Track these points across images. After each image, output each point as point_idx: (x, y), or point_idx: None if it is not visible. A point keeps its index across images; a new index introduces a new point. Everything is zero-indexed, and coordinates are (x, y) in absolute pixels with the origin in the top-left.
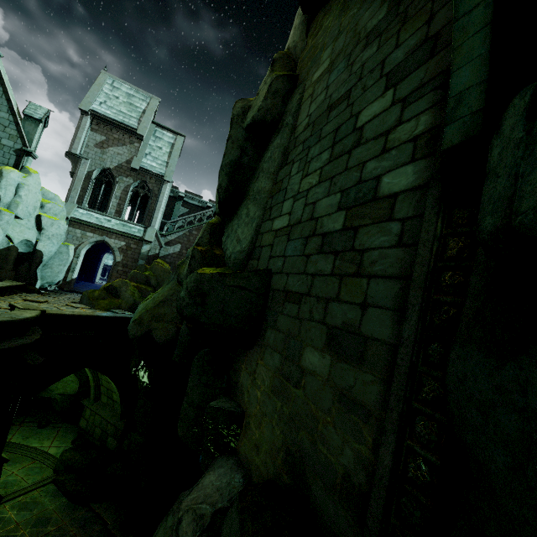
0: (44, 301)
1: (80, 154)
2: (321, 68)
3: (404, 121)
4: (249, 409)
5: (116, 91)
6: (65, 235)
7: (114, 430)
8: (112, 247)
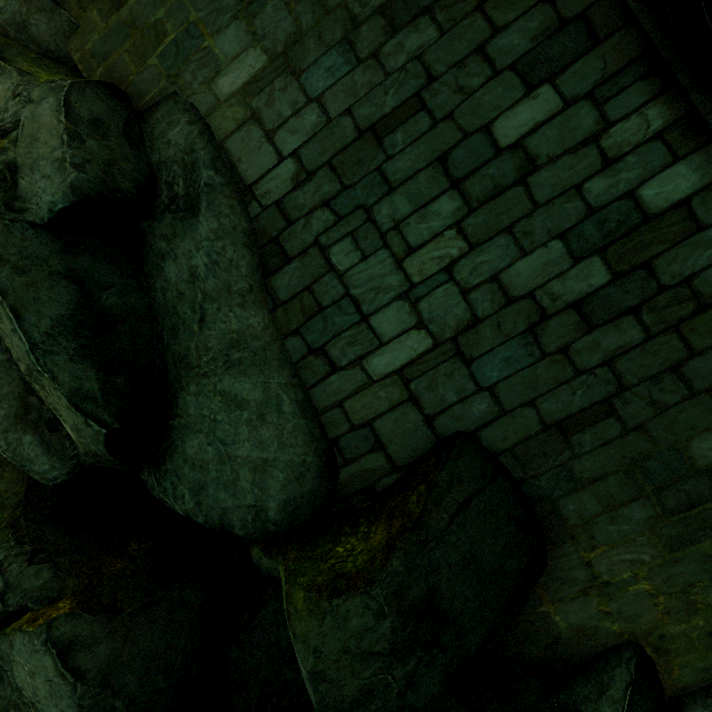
0: None
1: None
2: (240, 68)
3: (617, 120)
4: (641, 624)
5: None
6: None
7: None
8: None
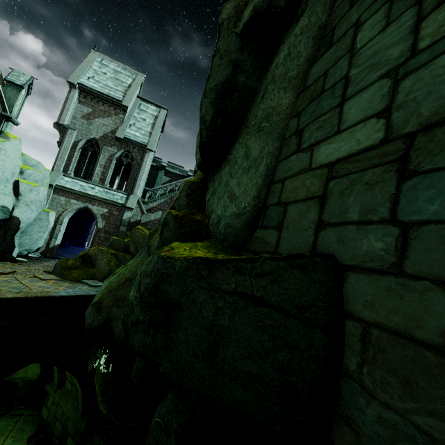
0: (8, 272)
1: (68, 125)
2: None
3: None
4: None
5: (104, 68)
6: (44, 201)
7: (74, 429)
8: (95, 213)
